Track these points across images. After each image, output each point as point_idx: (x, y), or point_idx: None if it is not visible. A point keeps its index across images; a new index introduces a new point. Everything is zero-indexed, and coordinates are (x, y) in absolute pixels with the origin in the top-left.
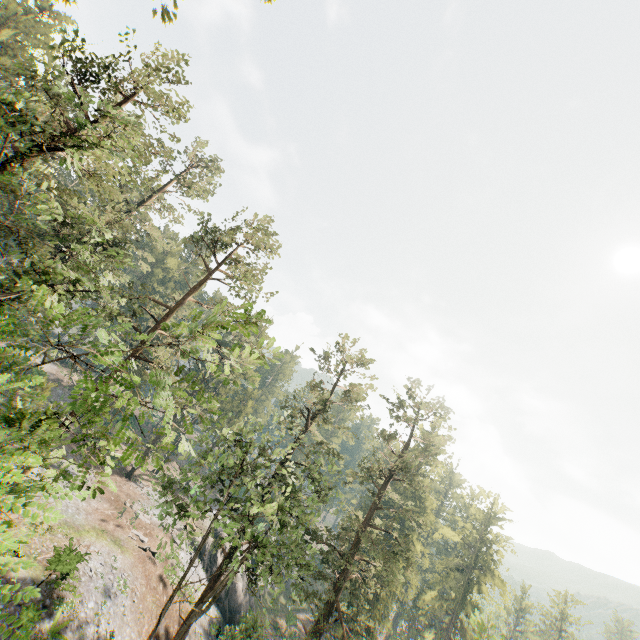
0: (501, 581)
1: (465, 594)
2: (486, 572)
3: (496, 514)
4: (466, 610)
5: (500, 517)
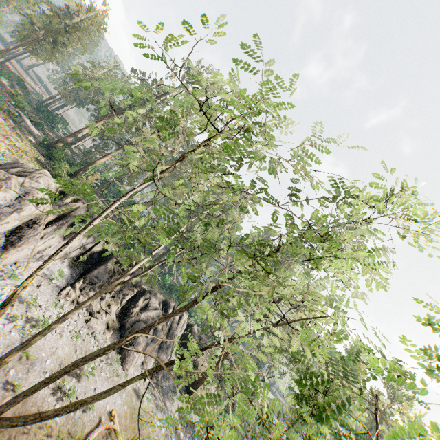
0: None
1: None
2: None
3: None
4: None
5: None
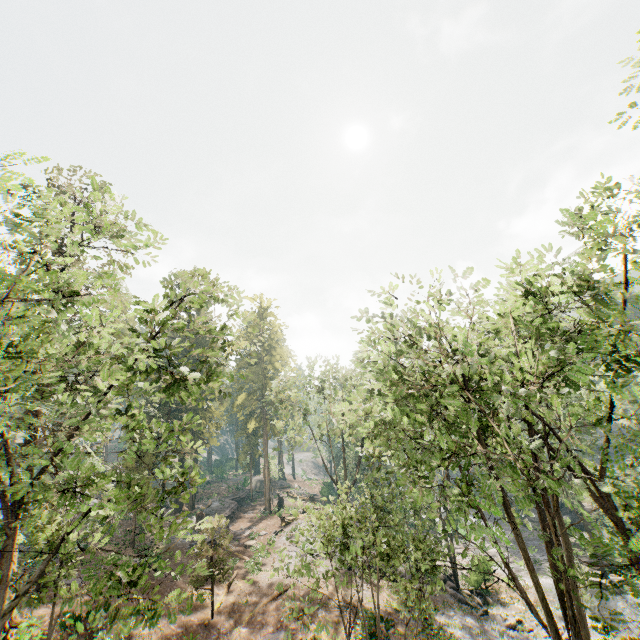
0: (280, 348)
1: (265, 378)
2: (271, 351)
3: (264, 308)
4: (269, 387)
5: (267, 307)
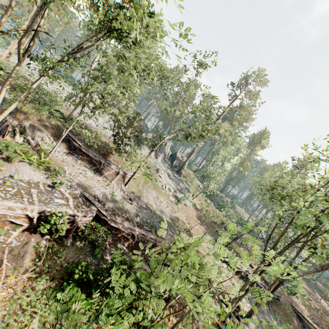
0: None
1: None
2: None
3: None
4: None
5: None
